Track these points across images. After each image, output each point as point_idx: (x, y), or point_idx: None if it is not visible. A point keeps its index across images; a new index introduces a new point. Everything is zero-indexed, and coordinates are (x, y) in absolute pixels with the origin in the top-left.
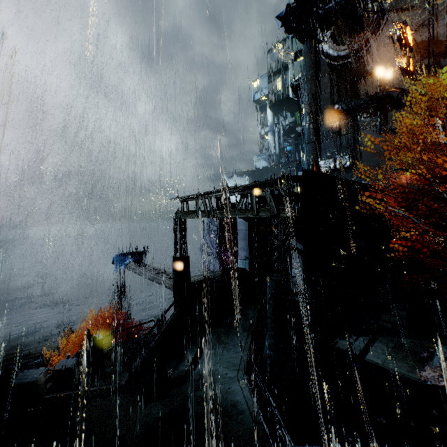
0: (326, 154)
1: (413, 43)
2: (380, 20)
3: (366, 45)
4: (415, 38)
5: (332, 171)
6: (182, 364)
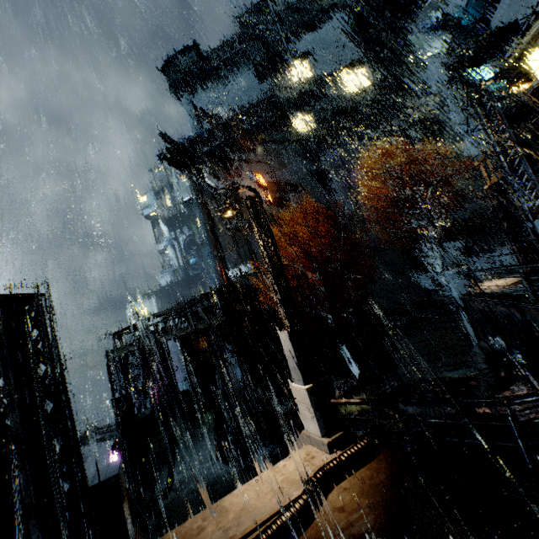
0: (231, 265)
1: (267, 183)
2: (242, 166)
3: (237, 181)
4: (267, 180)
5: (241, 278)
6: (159, 486)
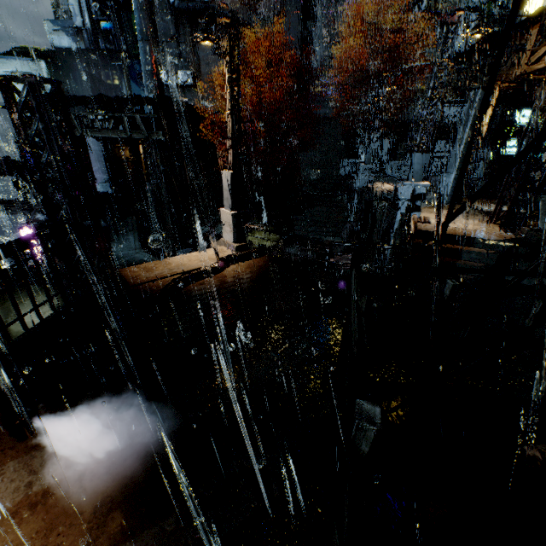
0: (167, 63)
1: None
2: None
3: None
4: None
5: (175, 87)
6: None
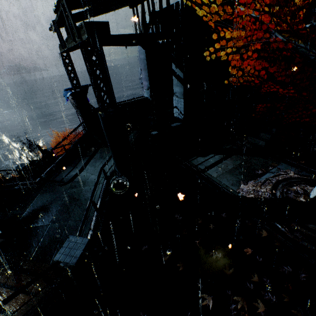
0: None
1: None
2: None
3: None
4: None
5: None
6: (73, 171)
